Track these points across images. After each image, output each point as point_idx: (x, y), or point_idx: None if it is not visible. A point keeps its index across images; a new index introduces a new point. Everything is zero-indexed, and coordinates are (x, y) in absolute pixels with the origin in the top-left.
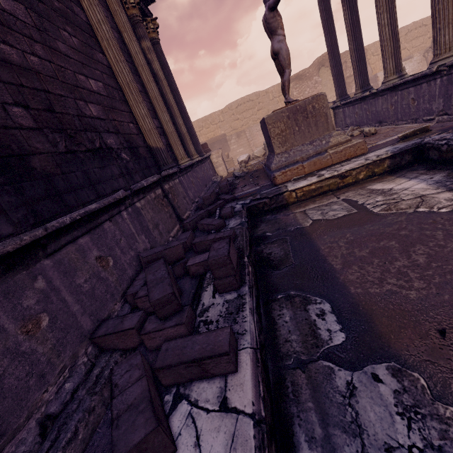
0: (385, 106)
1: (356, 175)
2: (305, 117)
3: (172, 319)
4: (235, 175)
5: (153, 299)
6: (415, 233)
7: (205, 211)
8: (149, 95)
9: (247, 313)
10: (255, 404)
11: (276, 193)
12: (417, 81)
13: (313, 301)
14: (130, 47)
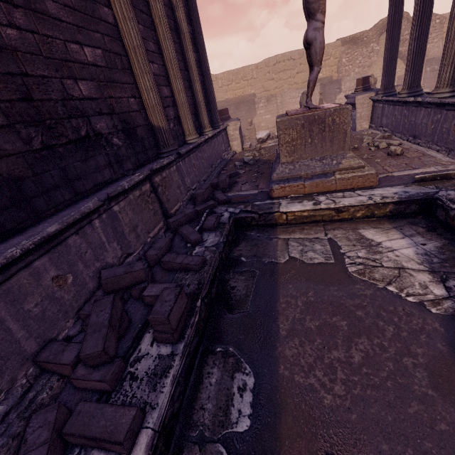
0: (425, 121)
1: (354, 212)
2: (321, 130)
3: (100, 371)
4: (244, 160)
5: (84, 352)
6: (369, 319)
7: (193, 211)
8: (164, 56)
9: (168, 382)
10: None
11: (266, 211)
12: None
13: (243, 368)
14: None
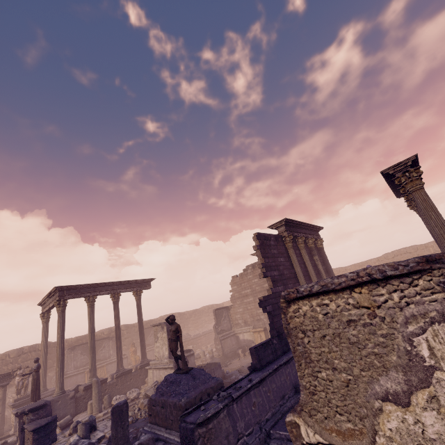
0: None
1: None
2: None
3: None
4: None
5: None
6: None
7: None
8: None
9: None
10: None
11: None
12: None
13: None
14: (308, 268)
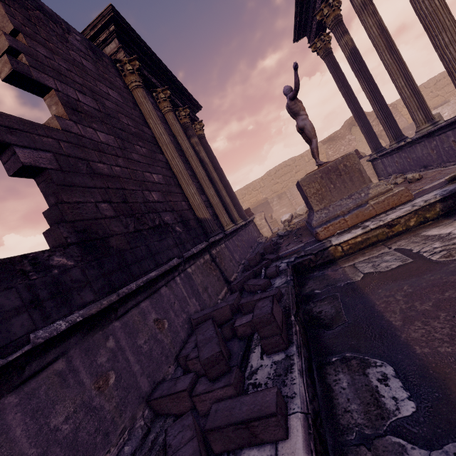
0: (425, 151)
1: (405, 222)
2: (338, 175)
3: (221, 380)
4: (279, 234)
5: (203, 357)
6: None
7: (251, 272)
8: (197, 177)
9: (296, 375)
10: None
11: (320, 249)
12: (452, 125)
13: (372, 363)
14: (182, 145)
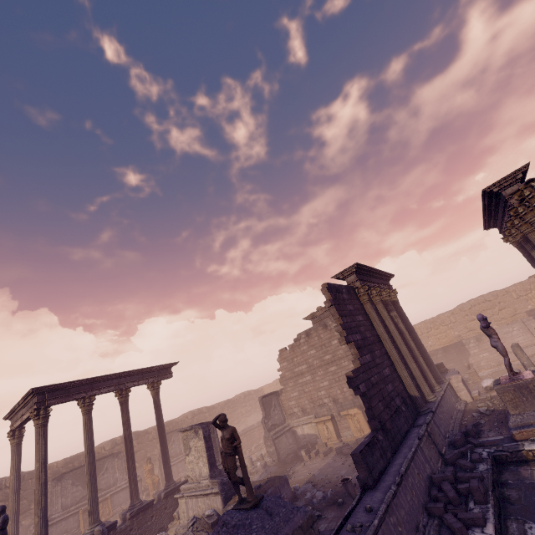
0: None
1: None
2: (529, 392)
3: (458, 506)
4: (479, 411)
5: (450, 496)
6: None
7: (458, 451)
8: (401, 352)
9: (490, 513)
10: (492, 533)
11: (514, 449)
12: None
13: (528, 522)
14: (389, 327)
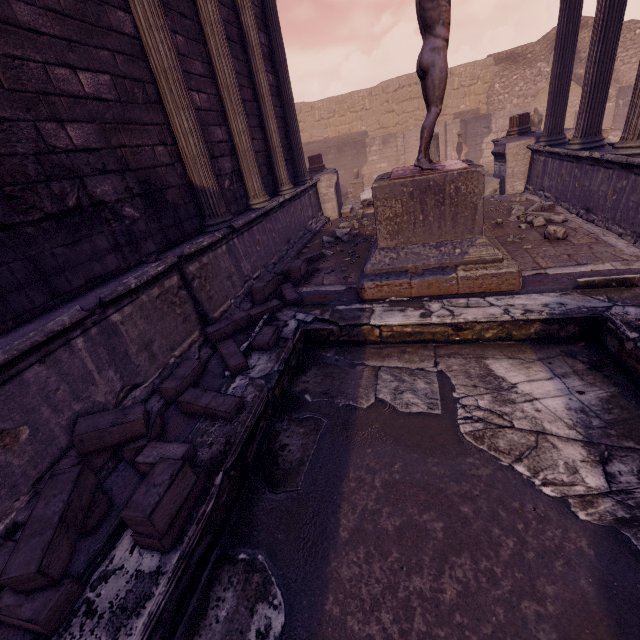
0: (604, 188)
1: (481, 331)
2: (439, 203)
3: (35, 601)
4: (336, 234)
5: (7, 573)
6: (478, 523)
7: (245, 316)
8: (218, 81)
9: (138, 626)
10: None
11: (351, 322)
12: None
13: (271, 596)
14: None
